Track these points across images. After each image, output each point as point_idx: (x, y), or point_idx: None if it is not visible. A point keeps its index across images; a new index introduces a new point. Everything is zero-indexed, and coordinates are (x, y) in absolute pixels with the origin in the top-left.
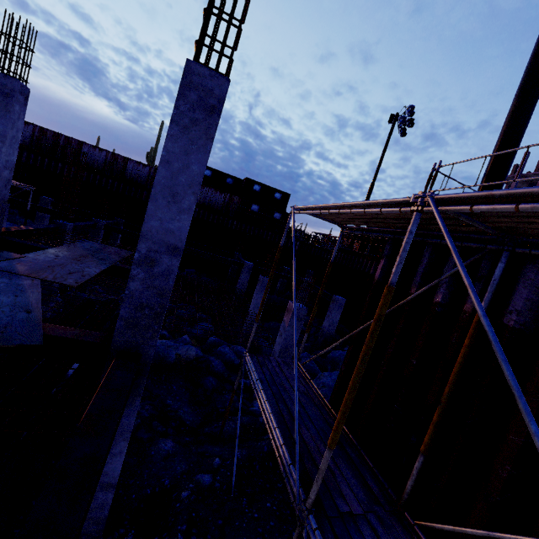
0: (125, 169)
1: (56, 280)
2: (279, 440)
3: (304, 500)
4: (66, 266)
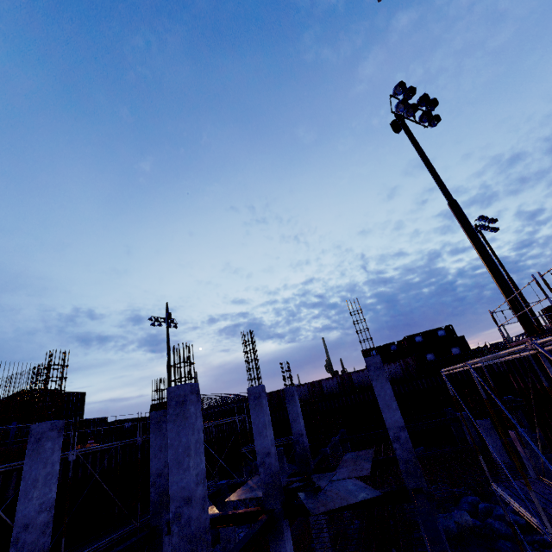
0: (322, 389)
1: (360, 475)
2: (531, 518)
3: (548, 531)
4: (355, 469)
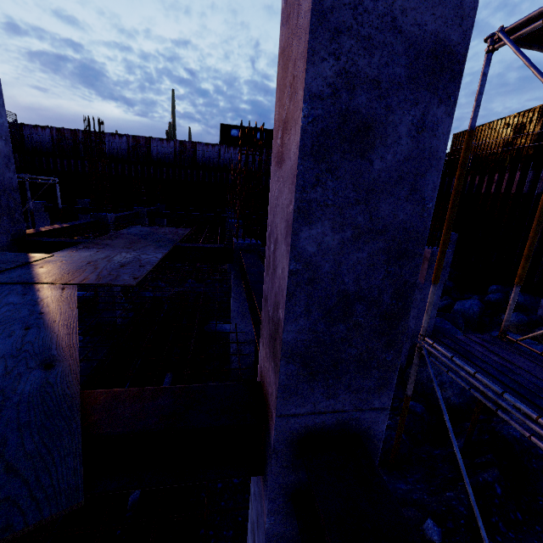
0: (150, 151)
1: (101, 281)
2: None
3: None
4: (114, 258)
